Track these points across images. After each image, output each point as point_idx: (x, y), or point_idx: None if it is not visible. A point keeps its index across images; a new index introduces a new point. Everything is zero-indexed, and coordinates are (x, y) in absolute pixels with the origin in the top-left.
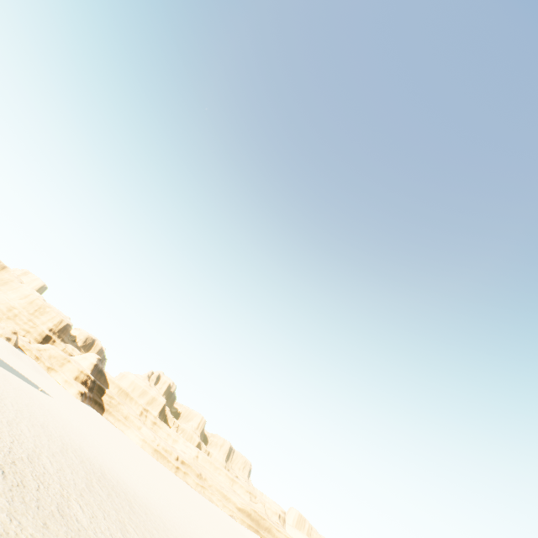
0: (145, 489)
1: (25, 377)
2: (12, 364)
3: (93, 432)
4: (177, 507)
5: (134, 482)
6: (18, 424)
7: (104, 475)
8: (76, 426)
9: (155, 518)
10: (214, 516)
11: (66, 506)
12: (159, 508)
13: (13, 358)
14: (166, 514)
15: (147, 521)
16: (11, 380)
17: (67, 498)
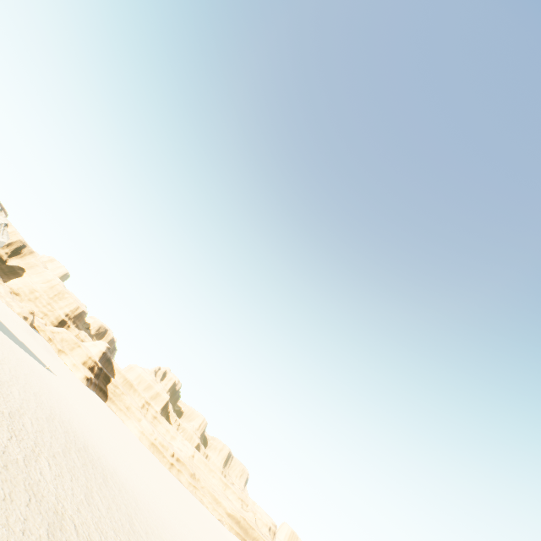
0: (128, 472)
1: (33, 353)
2: (23, 340)
3: (89, 413)
4: (159, 496)
5: (117, 463)
6: (10, 386)
7: (86, 448)
8: (72, 404)
9: (128, 496)
10: (200, 516)
11: (34, 460)
12: (137, 490)
13: (26, 335)
14: (143, 497)
15: (118, 496)
16: (17, 352)
17: (38, 454)
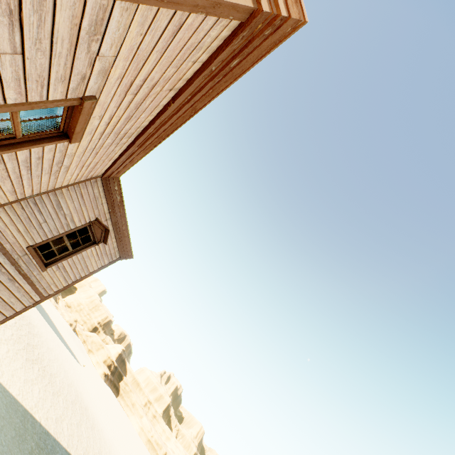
0: (113, 438)
1: (71, 349)
2: (66, 339)
3: (98, 396)
4: None
5: (106, 429)
6: (53, 362)
7: (87, 409)
8: (87, 386)
9: (105, 445)
10: None
11: (57, 395)
12: (114, 449)
13: (69, 337)
14: (118, 454)
15: (98, 439)
16: (61, 346)
17: (59, 395)
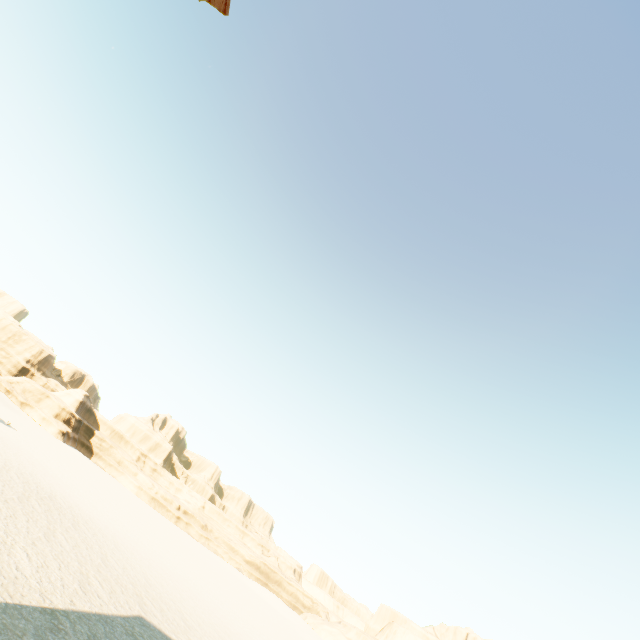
0: (111, 521)
1: None
2: None
3: (63, 468)
4: (152, 543)
5: (97, 513)
6: None
7: (53, 498)
8: (39, 458)
9: (106, 540)
10: (210, 564)
11: None
12: (120, 536)
13: None
14: (128, 542)
15: (91, 539)
16: None
17: None
